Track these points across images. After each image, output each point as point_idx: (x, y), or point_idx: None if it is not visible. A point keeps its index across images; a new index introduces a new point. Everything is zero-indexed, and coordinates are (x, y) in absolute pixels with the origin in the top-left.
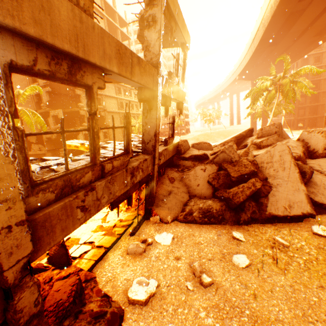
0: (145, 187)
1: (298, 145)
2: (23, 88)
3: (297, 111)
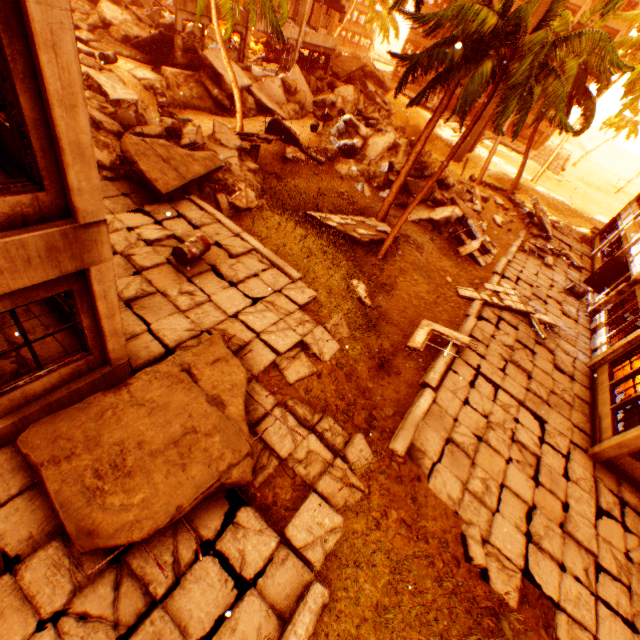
0: None
1: None
2: None
3: None
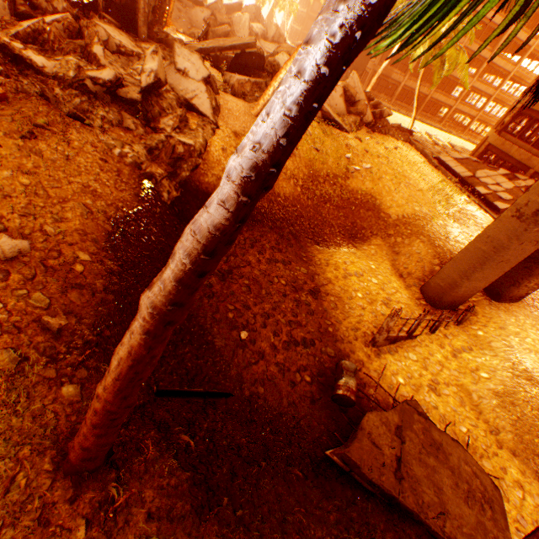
0: (170, 2)
1: (261, 30)
2: None
3: (307, 21)
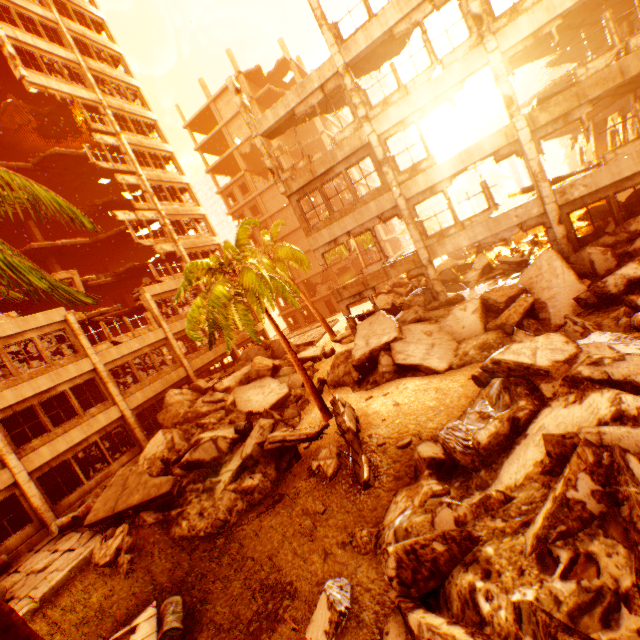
0: None
1: None
2: (297, 222)
3: None
